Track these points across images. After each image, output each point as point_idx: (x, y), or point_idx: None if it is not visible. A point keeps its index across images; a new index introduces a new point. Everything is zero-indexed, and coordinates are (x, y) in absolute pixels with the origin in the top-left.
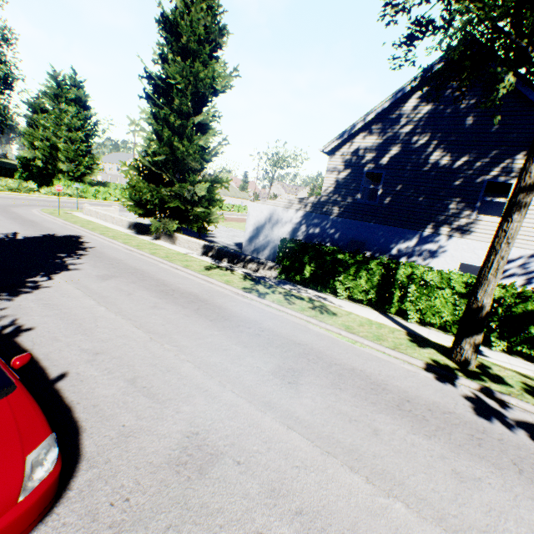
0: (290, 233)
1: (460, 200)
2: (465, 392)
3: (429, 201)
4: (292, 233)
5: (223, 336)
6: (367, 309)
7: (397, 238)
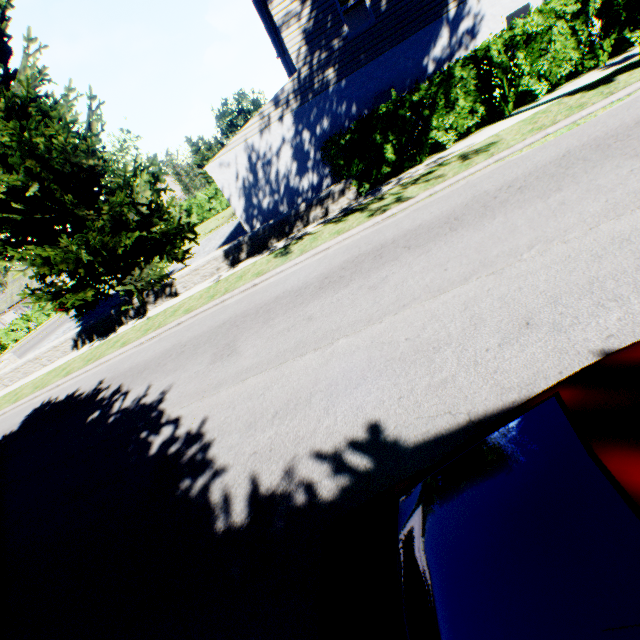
0: (295, 157)
1: None
2: None
3: None
4: (297, 155)
5: (514, 213)
6: (489, 129)
7: (424, 47)
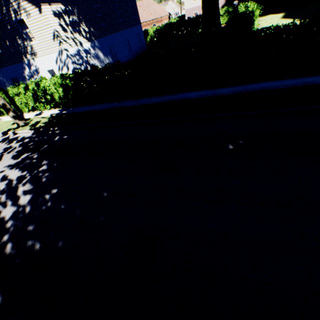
0: None
1: (19, 37)
2: (7, 136)
3: (11, 43)
4: None
5: None
6: None
7: (22, 69)
